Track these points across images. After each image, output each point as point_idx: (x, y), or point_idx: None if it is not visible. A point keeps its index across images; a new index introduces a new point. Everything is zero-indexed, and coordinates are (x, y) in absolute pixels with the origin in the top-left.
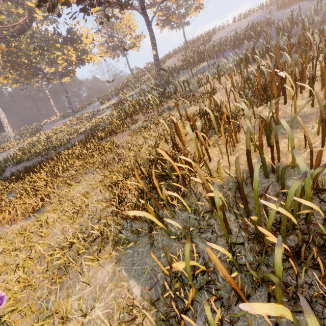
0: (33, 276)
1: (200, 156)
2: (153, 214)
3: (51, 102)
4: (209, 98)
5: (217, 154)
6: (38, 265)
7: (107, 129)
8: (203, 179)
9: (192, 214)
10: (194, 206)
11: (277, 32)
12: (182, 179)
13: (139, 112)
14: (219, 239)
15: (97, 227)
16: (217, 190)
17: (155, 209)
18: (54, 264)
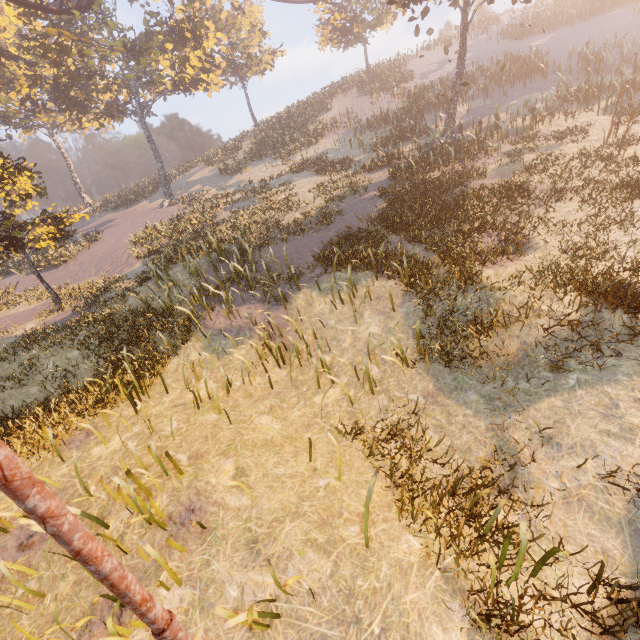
0: None
1: None
2: None
3: (74, 173)
4: None
5: None
6: None
7: (431, 181)
8: None
9: None
10: None
11: (587, 68)
12: None
13: (474, 158)
14: None
15: None
16: None
17: None
18: None
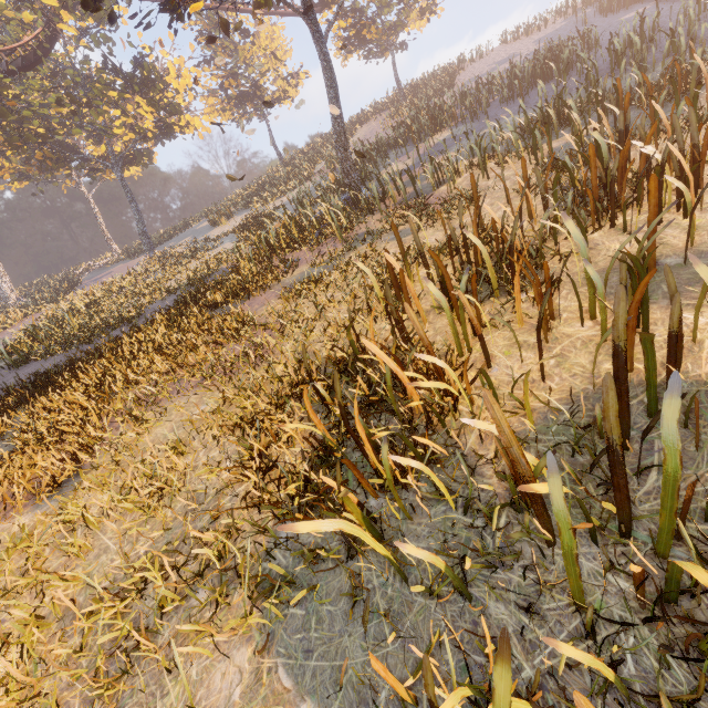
0: (46, 670)
1: (461, 352)
2: (357, 515)
3: (101, 221)
4: (474, 209)
5: (503, 348)
6: (58, 640)
7: (227, 283)
8: (508, 435)
9: (458, 512)
10: (462, 488)
11: (611, 62)
12: (425, 415)
13: (302, 245)
14: (545, 591)
15: (209, 540)
16: (556, 470)
17: (356, 493)
18: (98, 643)
